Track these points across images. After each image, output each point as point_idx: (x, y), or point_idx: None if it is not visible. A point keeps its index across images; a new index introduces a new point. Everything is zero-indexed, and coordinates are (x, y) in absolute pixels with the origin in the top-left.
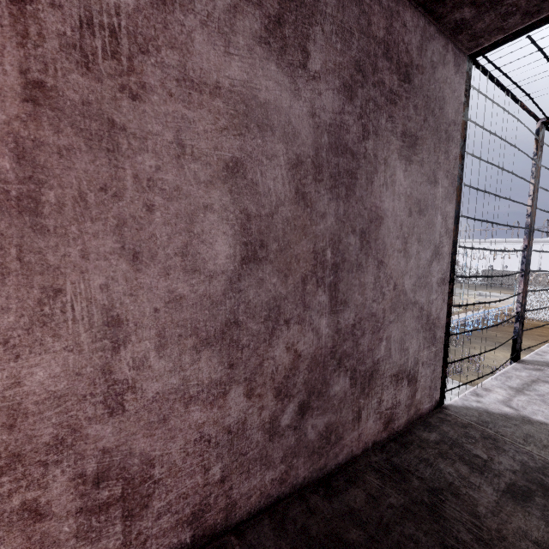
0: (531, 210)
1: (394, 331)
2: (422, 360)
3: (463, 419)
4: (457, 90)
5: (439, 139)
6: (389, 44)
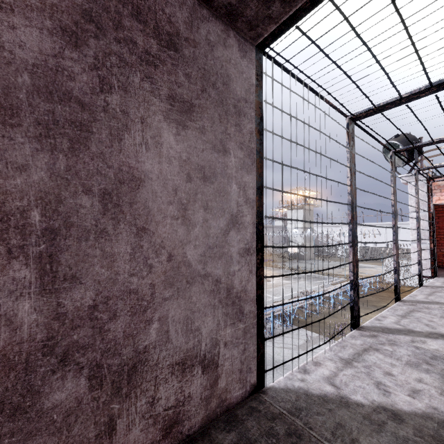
0: (350, 189)
1: (173, 309)
2: (224, 340)
3: (276, 407)
4: (246, 72)
5: (226, 111)
6: (142, 8)
